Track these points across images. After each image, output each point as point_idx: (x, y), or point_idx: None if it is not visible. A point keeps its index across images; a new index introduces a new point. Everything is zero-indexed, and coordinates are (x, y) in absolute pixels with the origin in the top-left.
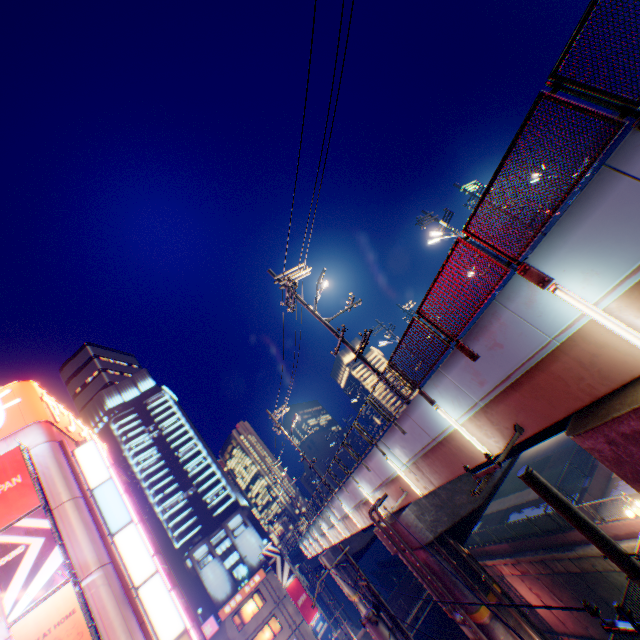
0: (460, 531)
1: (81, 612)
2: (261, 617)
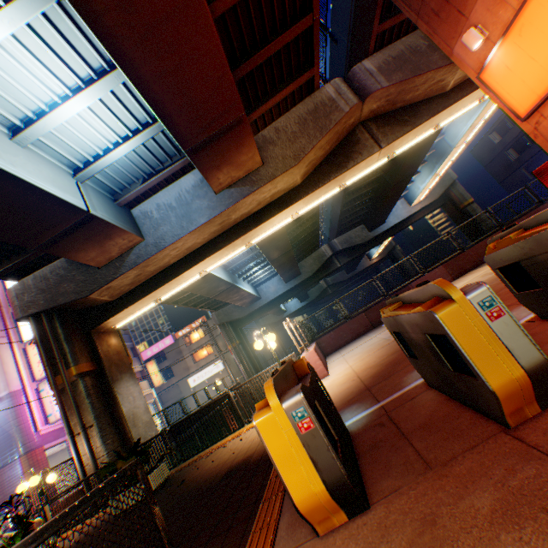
0: (97, 318)
1: None
2: (201, 343)
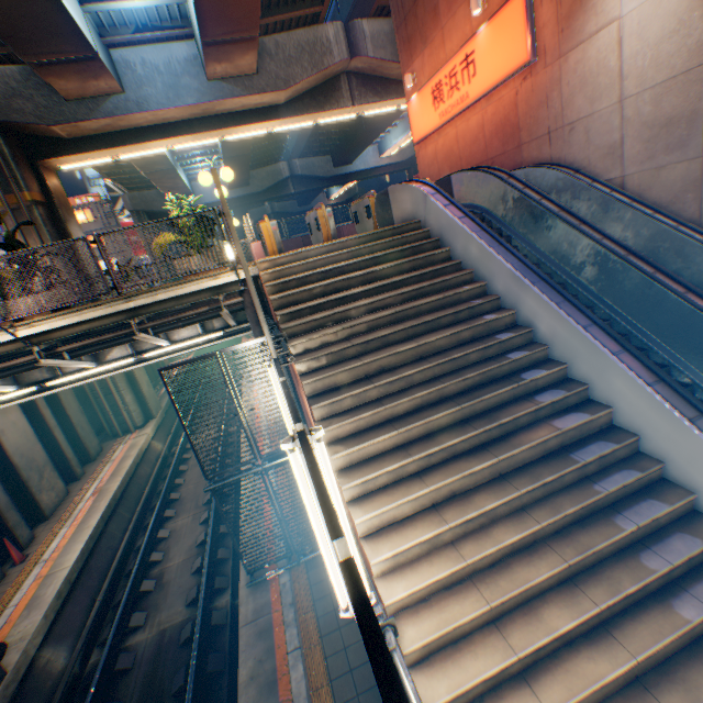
0: (45, 151)
1: None
2: (89, 230)
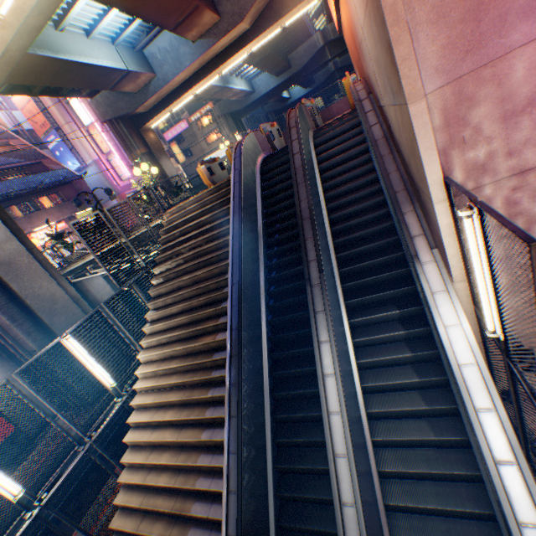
0: (141, 123)
1: (34, 103)
2: (211, 130)
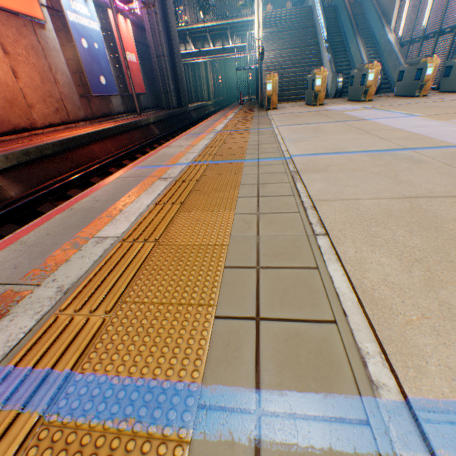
0: None
1: None
2: None
